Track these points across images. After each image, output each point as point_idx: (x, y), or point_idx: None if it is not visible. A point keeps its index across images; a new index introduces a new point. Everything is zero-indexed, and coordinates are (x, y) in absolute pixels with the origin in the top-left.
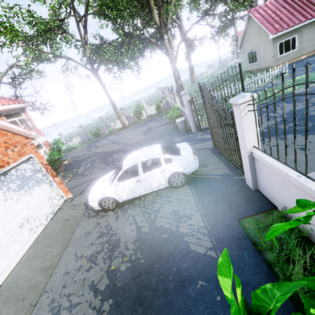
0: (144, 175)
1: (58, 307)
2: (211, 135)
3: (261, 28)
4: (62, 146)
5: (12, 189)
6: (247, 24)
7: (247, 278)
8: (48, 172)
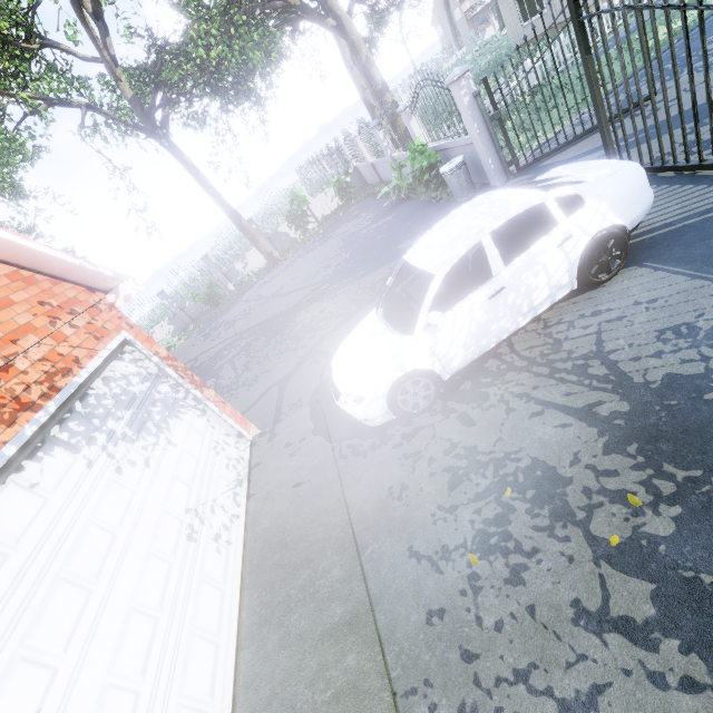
0: (512, 271)
1: None
2: (607, 137)
3: None
4: None
5: (118, 436)
6: None
7: None
8: (183, 377)
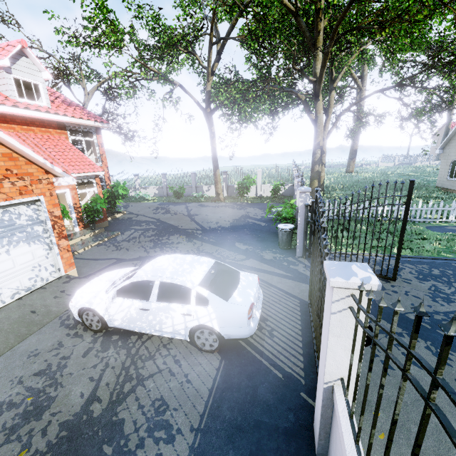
0: (156, 306)
1: None
2: (310, 282)
3: None
4: (132, 191)
5: None
6: None
7: None
8: (56, 229)
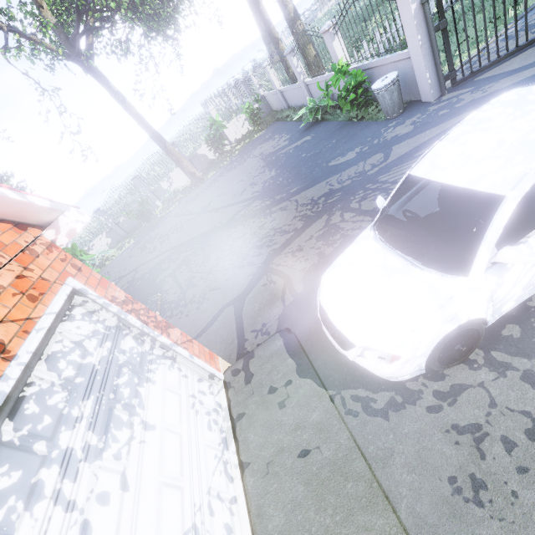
0: None
1: None
2: None
3: None
4: None
5: (78, 455)
6: None
7: None
8: (146, 322)
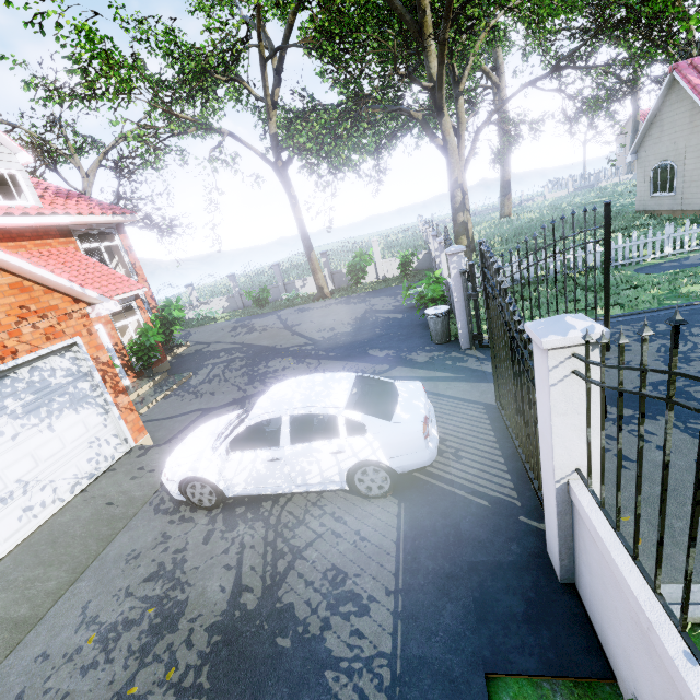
0: (292, 451)
1: None
2: (495, 375)
3: (699, 111)
4: (189, 311)
5: (8, 411)
6: (663, 97)
7: None
8: (108, 381)
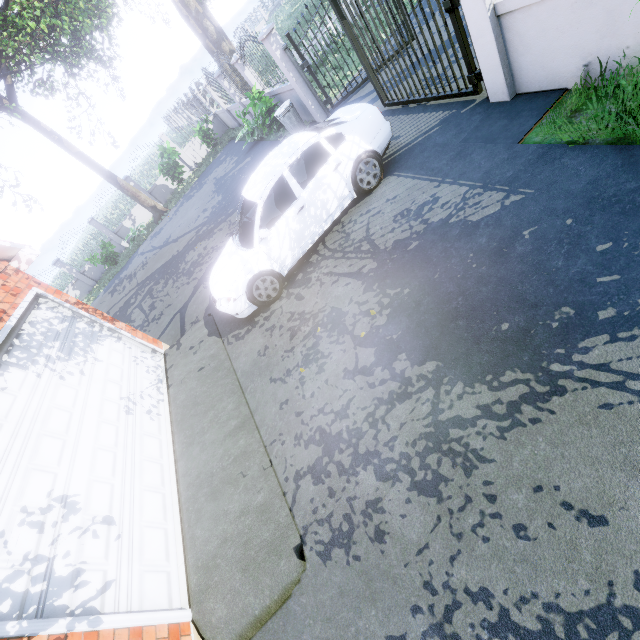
0: (308, 192)
1: (318, 432)
2: (373, 81)
3: None
4: None
5: (54, 358)
6: None
7: (591, 176)
8: (95, 316)
